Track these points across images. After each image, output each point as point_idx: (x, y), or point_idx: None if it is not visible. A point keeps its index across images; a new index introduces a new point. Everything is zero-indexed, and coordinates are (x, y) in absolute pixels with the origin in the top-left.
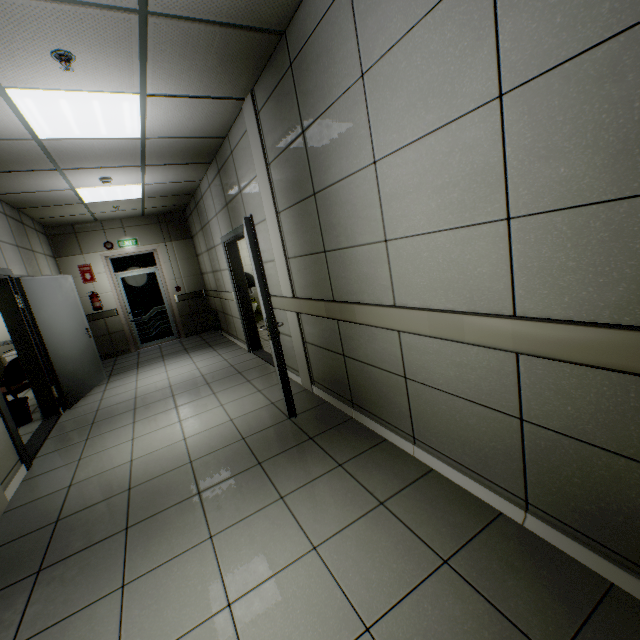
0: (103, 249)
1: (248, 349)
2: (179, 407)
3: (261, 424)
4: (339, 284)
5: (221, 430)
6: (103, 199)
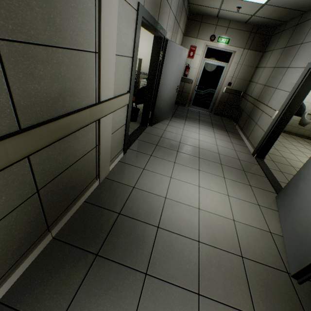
0: (208, 39)
1: (253, 153)
2: (200, 171)
3: (258, 252)
4: None
5: (224, 225)
6: None
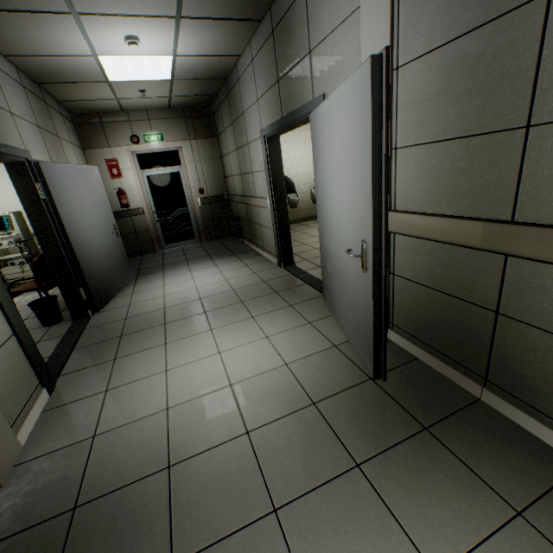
0: (129, 143)
1: (278, 263)
2: (214, 330)
3: (331, 381)
4: (552, 192)
5: (277, 380)
6: (129, 77)
